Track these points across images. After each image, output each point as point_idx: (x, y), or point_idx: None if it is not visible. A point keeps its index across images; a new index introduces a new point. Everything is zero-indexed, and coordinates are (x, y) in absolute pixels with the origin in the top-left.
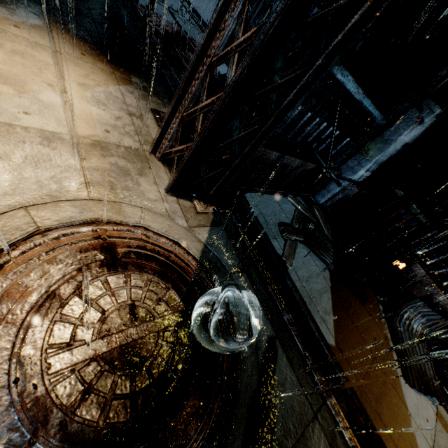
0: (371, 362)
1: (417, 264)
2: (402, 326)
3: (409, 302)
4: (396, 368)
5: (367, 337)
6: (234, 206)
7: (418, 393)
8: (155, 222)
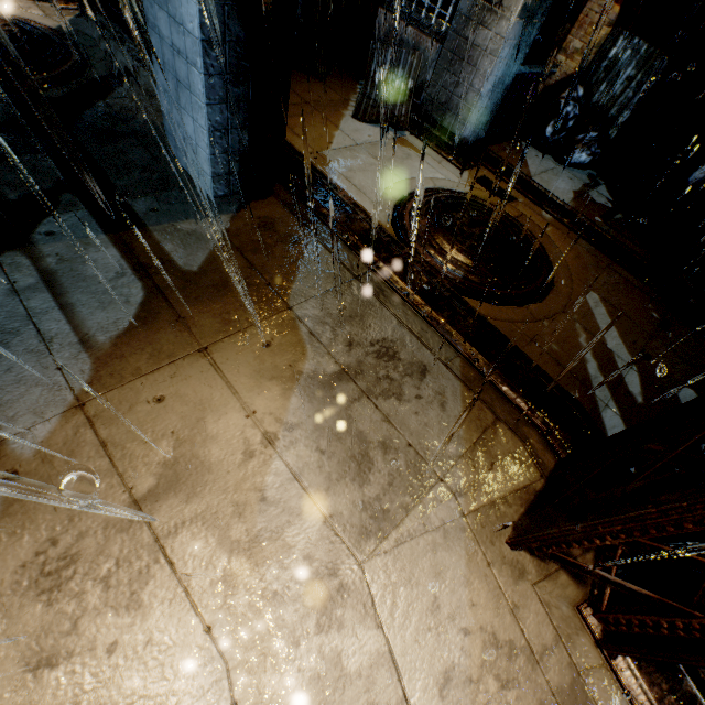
0: (298, 104)
1: (380, 10)
2: (376, 90)
3: (370, 55)
4: (345, 113)
5: (307, 95)
6: (111, 7)
7: (372, 127)
8: (7, 11)
